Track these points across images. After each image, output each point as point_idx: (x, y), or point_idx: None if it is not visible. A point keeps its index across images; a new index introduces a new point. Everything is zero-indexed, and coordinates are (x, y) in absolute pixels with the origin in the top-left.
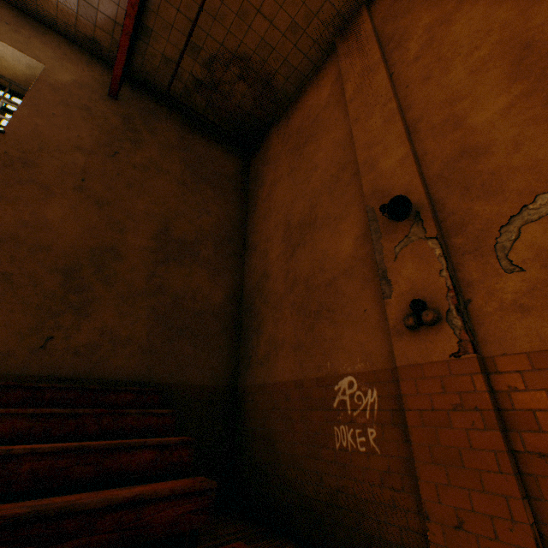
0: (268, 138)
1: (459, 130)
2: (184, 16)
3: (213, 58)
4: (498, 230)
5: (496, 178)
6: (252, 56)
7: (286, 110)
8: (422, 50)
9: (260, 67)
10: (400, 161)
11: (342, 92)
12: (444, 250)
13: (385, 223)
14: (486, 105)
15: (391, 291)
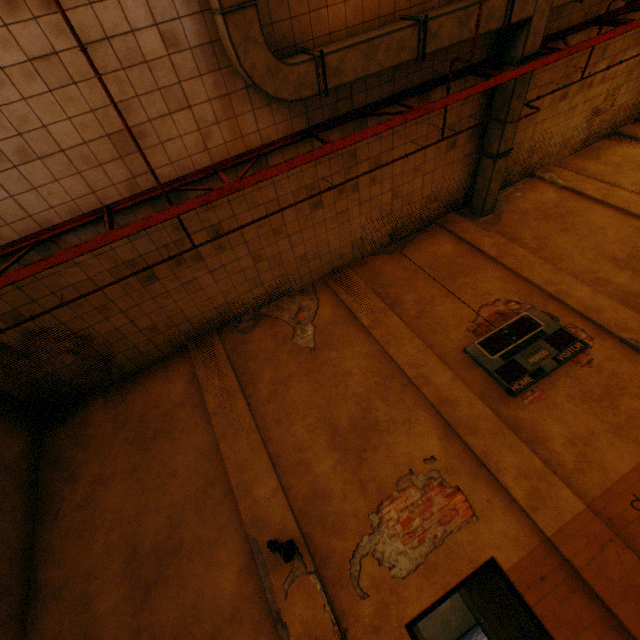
0: (85, 408)
1: (310, 474)
2: (25, 293)
3: (44, 330)
4: (350, 562)
5: (340, 519)
6: (98, 337)
7: (119, 383)
8: (272, 395)
9: (104, 346)
10: (273, 492)
11: (200, 396)
12: (322, 582)
13: (271, 555)
14: (322, 460)
15: (289, 635)
